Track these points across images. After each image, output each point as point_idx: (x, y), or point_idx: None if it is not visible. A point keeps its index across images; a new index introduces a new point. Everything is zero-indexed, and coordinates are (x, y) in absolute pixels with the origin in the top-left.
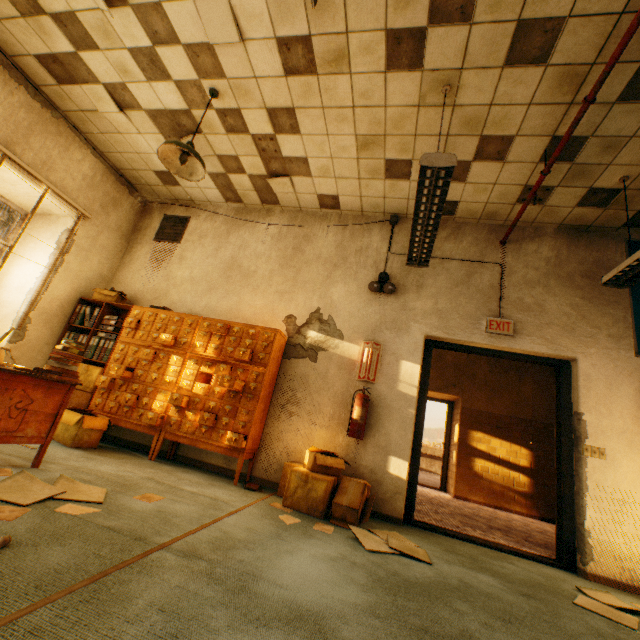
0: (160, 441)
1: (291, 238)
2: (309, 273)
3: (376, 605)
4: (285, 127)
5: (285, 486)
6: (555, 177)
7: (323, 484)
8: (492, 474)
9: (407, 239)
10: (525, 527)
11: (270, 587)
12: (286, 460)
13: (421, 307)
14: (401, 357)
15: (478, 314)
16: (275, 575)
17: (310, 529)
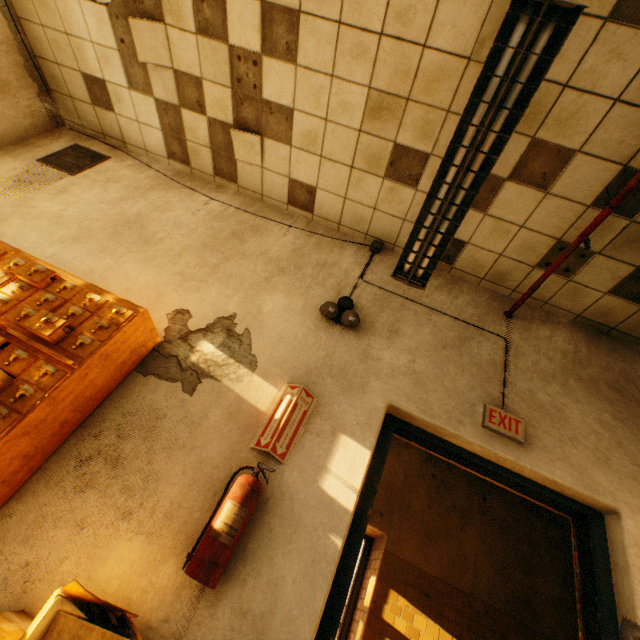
0: None
1: (235, 221)
2: (241, 266)
3: None
4: (279, 46)
5: None
6: (601, 237)
7: None
8: None
9: (388, 272)
10: None
11: None
12: (9, 601)
13: (390, 360)
14: (342, 428)
15: (472, 395)
16: None
17: None
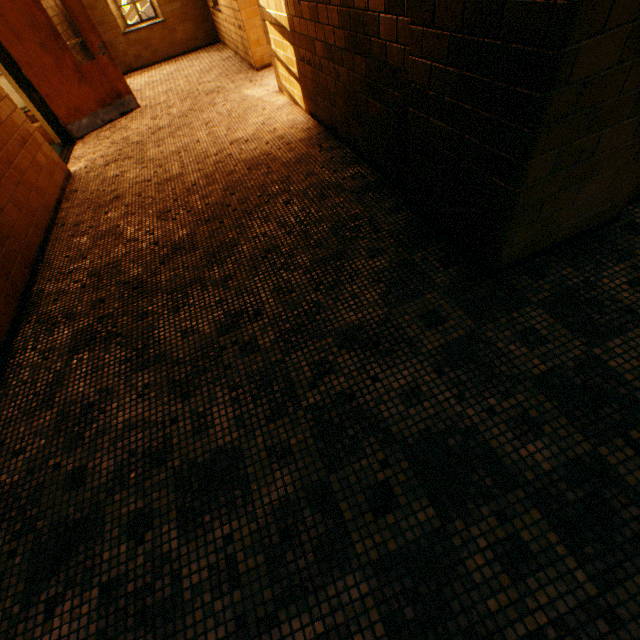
0: None
1: None
2: None
3: None
4: None
5: None
6: None
7: None
8: (280, 51)
9: None
10: (197, 137)
11: None
12: None
13: None
14: None
15: None
16: None
17: None
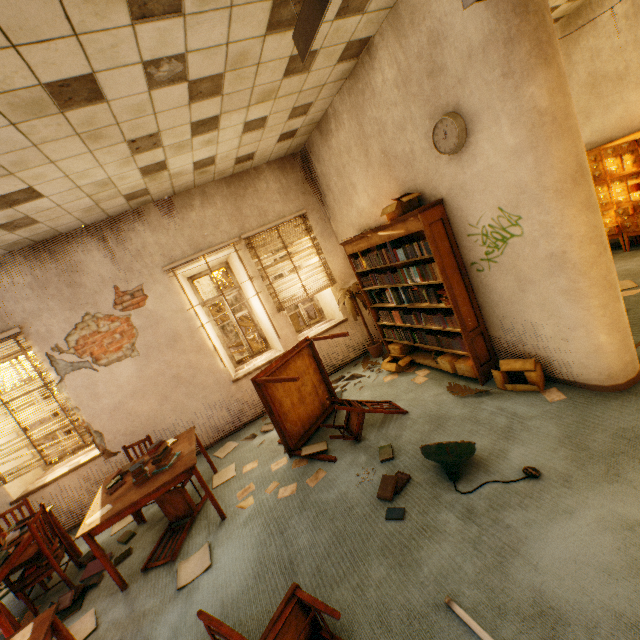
0: (624, 240)
1: None
2: None
3: None
4: None
5: None
6: None
7: None
8: None
9: None
10: None
11: None
12: None
13: None
14: None
15: None
16: None
17: None
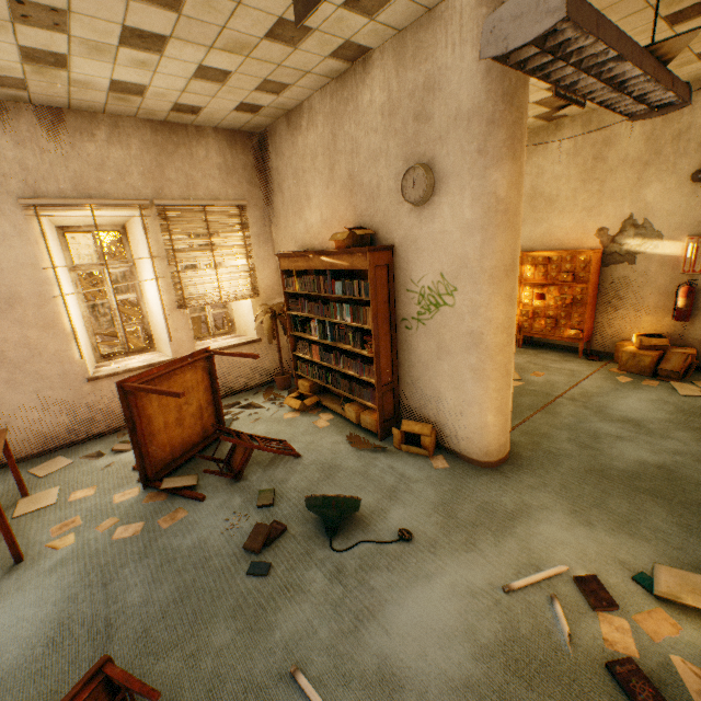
0: (520, 337)
1: (588, 148)
2: (615, 182)
3: (672, 419)
4: None
5: (618, 357)
6: None
7: (648, 358)
8: None
9: None
10: None
11: (613, 411)
12: (616, 339)
13: None
14: None
15: None
16: (615, 407)
17: (638, 385)
